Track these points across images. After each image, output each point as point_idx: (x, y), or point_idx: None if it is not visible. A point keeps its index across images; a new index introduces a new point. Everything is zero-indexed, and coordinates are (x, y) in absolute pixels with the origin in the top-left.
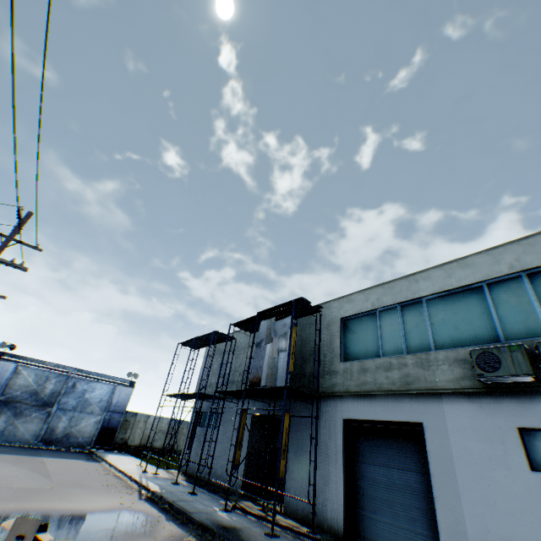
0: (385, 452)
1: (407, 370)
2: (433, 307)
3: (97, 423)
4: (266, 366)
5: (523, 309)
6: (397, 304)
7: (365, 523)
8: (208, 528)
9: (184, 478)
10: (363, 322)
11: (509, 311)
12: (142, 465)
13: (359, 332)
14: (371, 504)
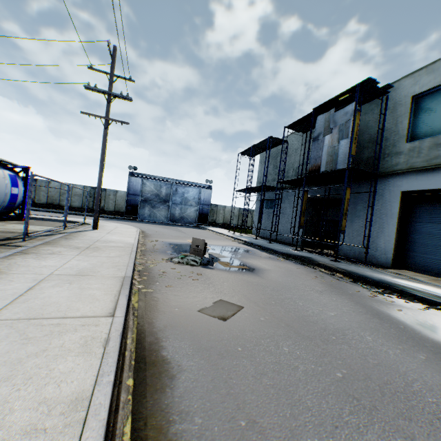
0: None
1: None
2: None
3: (195, 211)
4: (325, 155)
5: None
6: None
7: (412, 260)
8: (290, 256)
9: (259, 238)
10: None
11: None
12: (230, 232)
13: (437, 107)
14: (421, 249)
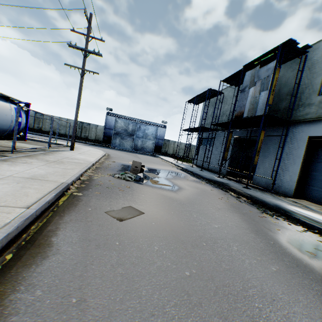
0: None
1: None
2: None
3: (153, 143)
4: (248, 104)
5: None
6: None
7: (311, 193)
8: (211, 181)
9: (196, 166)
10: None
11: None
12: (175, 160)
13: None
14: (319, 184)
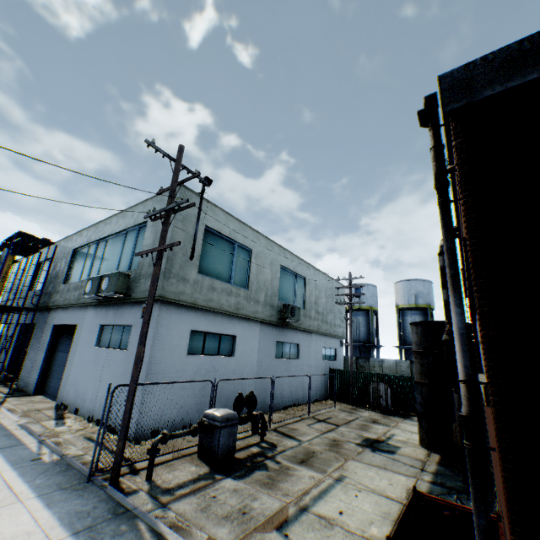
0: (67, 344)
1: (82, 291)
2: (109, 246)
3: None
4: None
5: (130, 252)
6: (97, 241)
7: (48, 385)
8: None
9: None
10: (84, 253)
11: (126, 253)
12: None
13: (80, 261)
14: (53, 374)
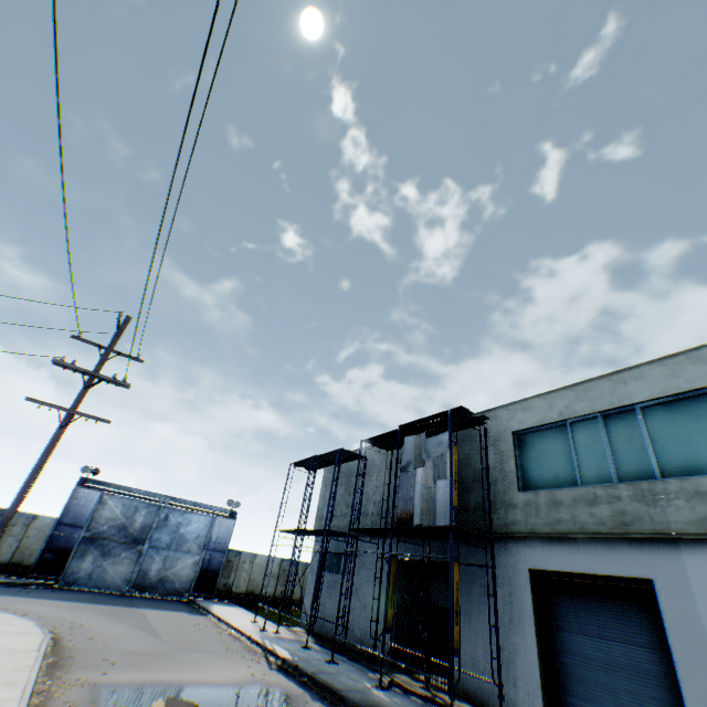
0: (596, 617)
1: (620, 505)
2: (652, 417)
3: (195, 564)
4: (419, 498)
5: None
6: (597, 413)
7: None
8: None
9: (313, 639)
10: (547, 437)
11: None
12: (257, 620)
13: (542, 451)
14: (582, 688)
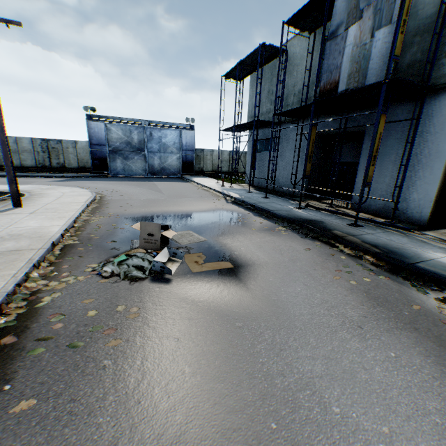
0: None
1: None
2: None
3: (178, 159)
4: (348, 62)
5: None
6: None
7: None
8: (293, 222)
9: (253, 189)
10: None
11: None
12: (219, 183)
13: None
14: None
